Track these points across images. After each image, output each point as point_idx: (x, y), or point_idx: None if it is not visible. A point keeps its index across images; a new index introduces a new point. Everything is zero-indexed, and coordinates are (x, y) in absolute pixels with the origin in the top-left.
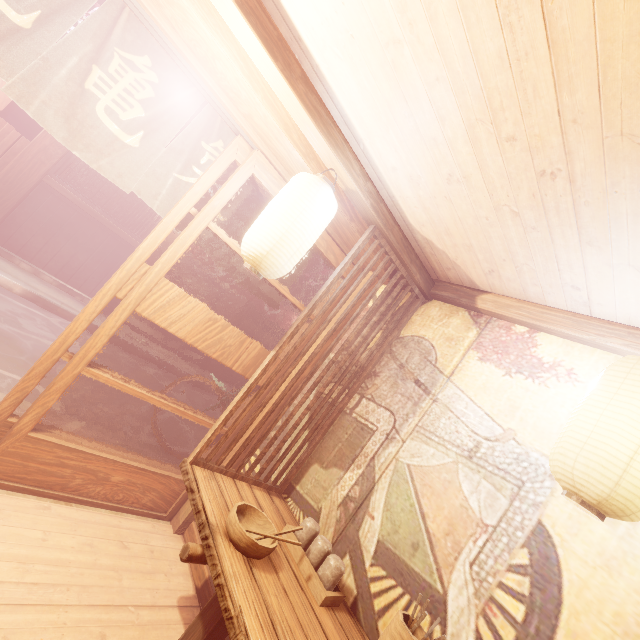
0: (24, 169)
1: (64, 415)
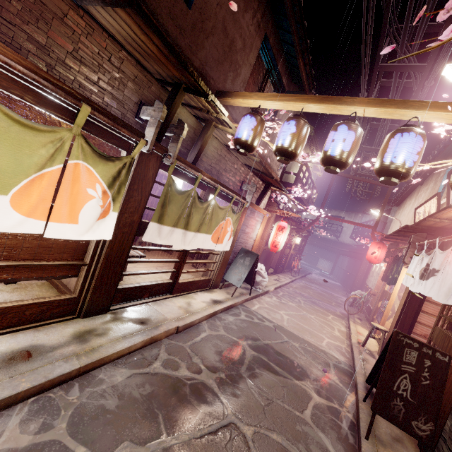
0: (261, 250)
1: (350, 319)
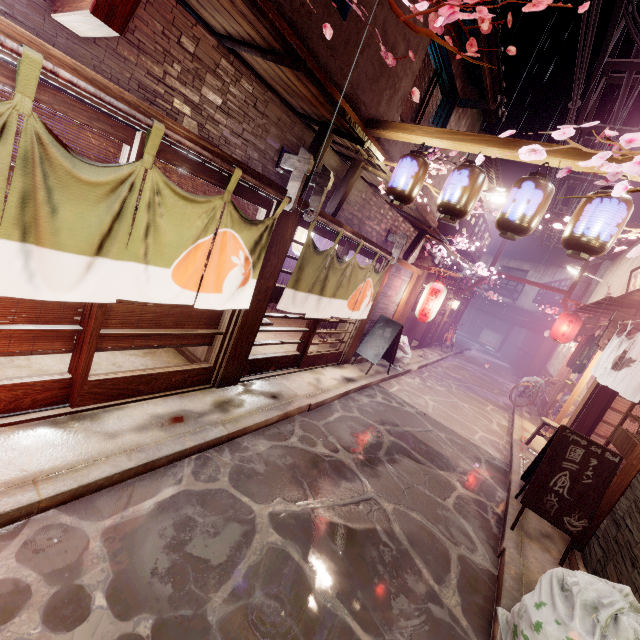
0: (404, 318)
1: (515, 412)
